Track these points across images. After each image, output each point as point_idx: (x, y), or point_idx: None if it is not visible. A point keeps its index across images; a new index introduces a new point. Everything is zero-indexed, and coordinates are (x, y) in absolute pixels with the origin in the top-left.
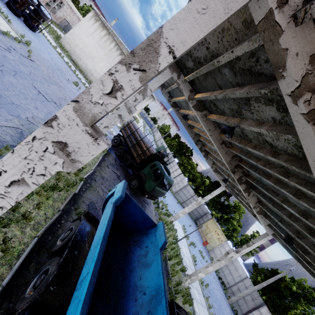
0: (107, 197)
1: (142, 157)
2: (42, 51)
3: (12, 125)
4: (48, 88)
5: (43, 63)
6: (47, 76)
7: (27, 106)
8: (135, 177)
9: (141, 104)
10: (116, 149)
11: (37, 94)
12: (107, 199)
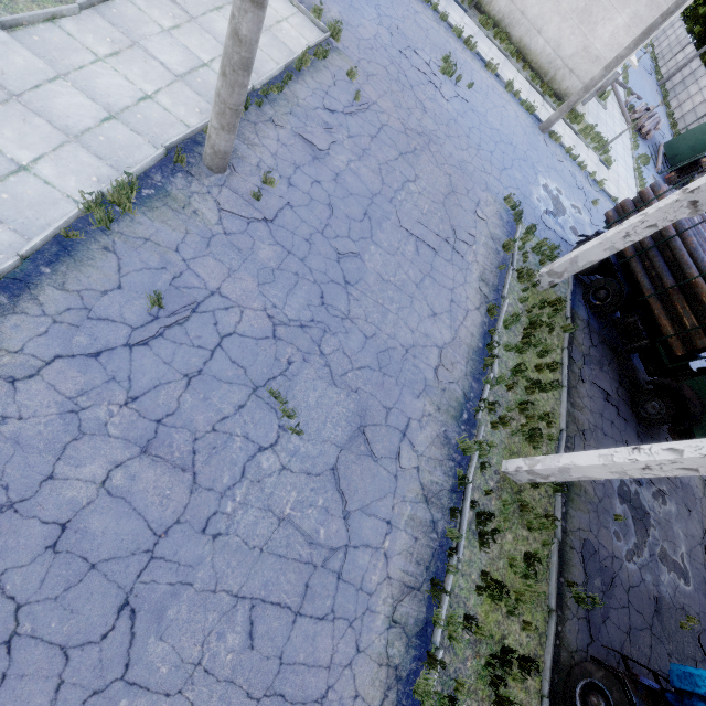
0: (705, 694)
1: (698, 340)
2: (356, 10)
3: (432, 432)
4: (419, 192)
5: (377, 76)
6: (399, 131)
7: (422, 328)
8: (656, 393)
9: (663, 6)
10: (587, 288)
11: (416, 251)
12: (703, 695)
